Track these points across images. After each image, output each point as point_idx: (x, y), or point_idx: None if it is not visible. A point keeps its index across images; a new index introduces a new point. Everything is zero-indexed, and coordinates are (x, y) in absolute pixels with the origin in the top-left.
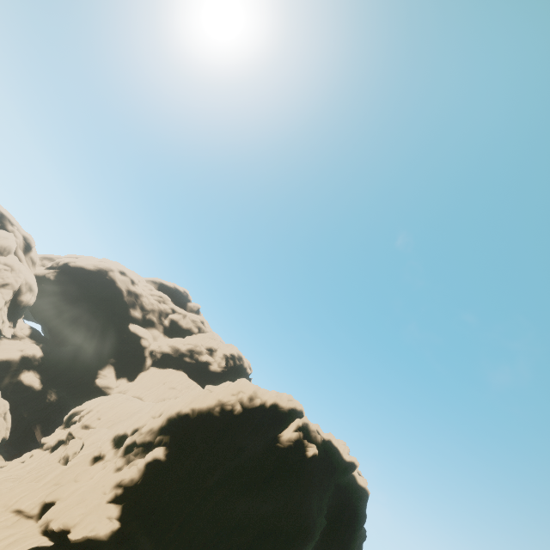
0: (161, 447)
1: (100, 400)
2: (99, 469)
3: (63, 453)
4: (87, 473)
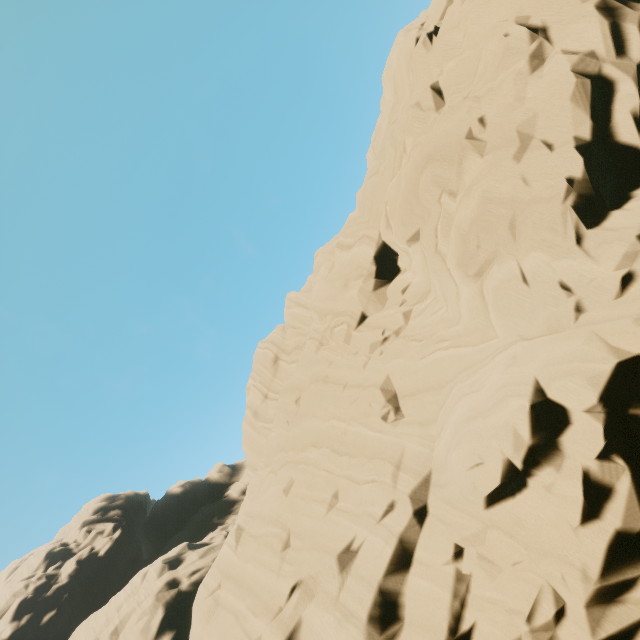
0: None
1: (231, 635)
2: None
3: (591, 638)
4: None
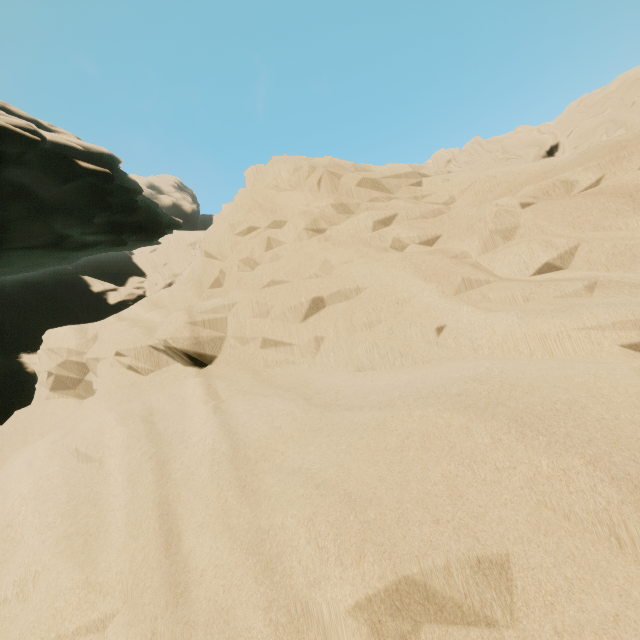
0: None
1: None
2: None
3: None
4: None
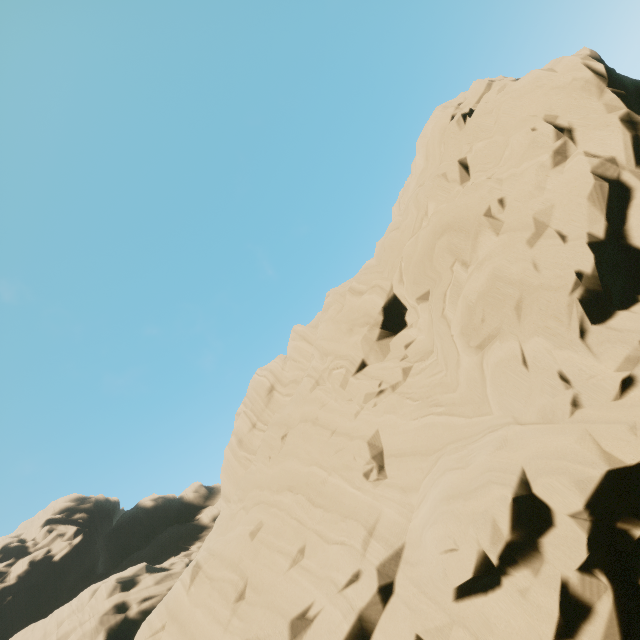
0: None
1: None
2: None
3: None
4: None
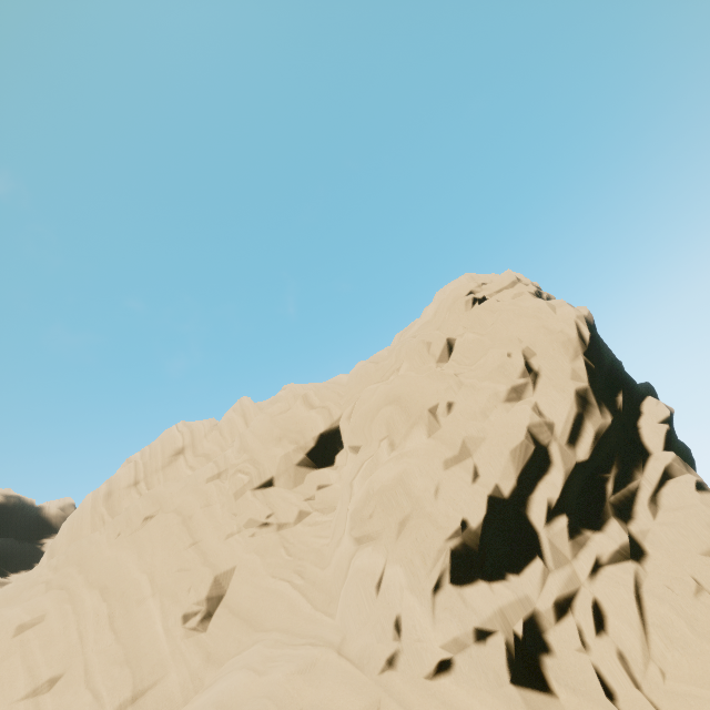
0: (651, 401)
1: None
2: (607, 644)
3: None
4: (622, 707)
